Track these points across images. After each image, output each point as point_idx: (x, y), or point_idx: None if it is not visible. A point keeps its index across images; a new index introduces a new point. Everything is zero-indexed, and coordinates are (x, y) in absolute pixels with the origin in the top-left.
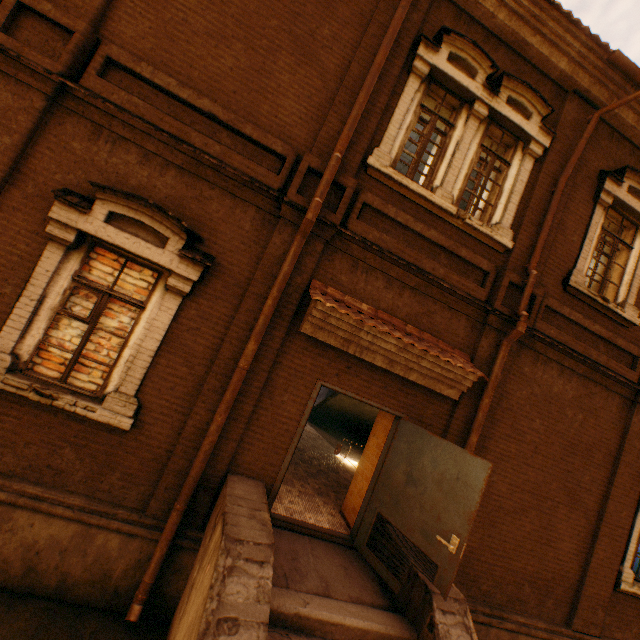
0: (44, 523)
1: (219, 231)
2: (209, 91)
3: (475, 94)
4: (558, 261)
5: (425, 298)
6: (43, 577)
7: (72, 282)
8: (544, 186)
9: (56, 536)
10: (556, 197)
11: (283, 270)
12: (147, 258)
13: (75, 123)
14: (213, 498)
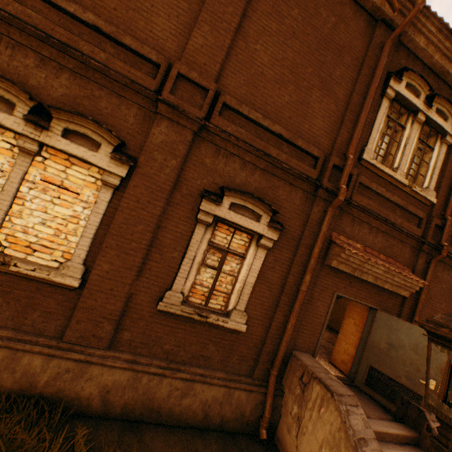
0: (208, 389)
1: (283, 207)
2: (276, 118)
3: (419, 108)
4: None
5: (388, 237)
6: (212, 419)
7: (207, 246)
8: None
9: (215, 396)
10: None
11: (323, 230)
12: (251, 229)
13: (205, 146)
14: (285, 365)
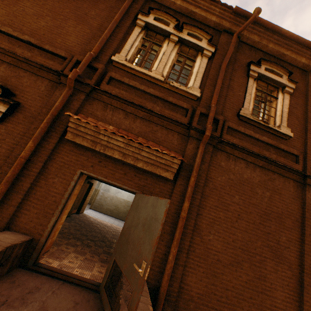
0: None
1: (26, 91)
2: (31, 34)
3: (170, 32)
4: (232, 104)
5: (150, 123)
6: None
7: None
8: (215, 69)
9: None
10: (221, 71)
11: (55, 105)
12: None
13: None
14: None
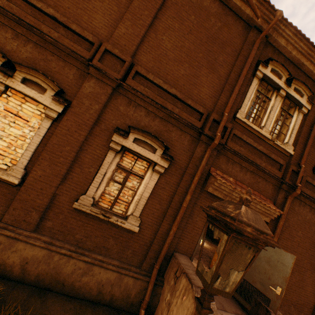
0: (104, 272)
1: (174, 145)
2: (173, 84)
3: (281, 86)
4: (311, 160)
5: (255, 175)
6: (104, 296)
7: (116, 166)
8: (307, 126)
9: (109, 278)
10: (313, 132)
11: (202, 164)
12: (148, 157)
13: (121, 98)
14: (168, 263)
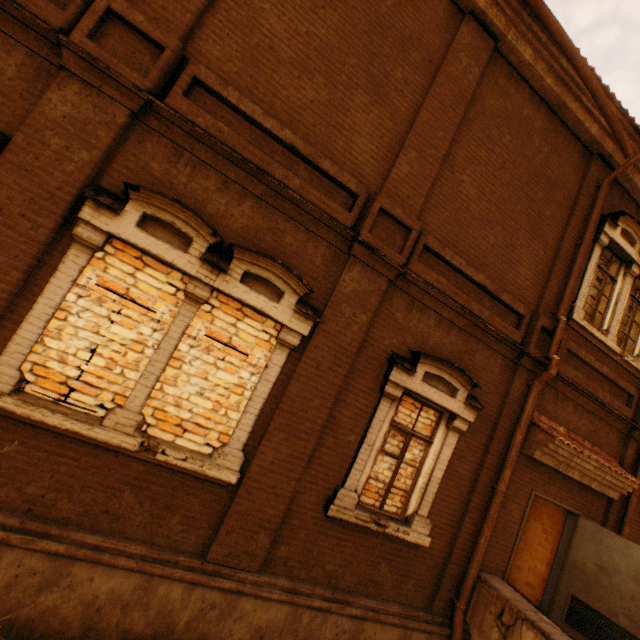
0: (381, 630)
1: (479, 376)
2: (478, 264)
3: (634, 259)
4: None
5: (594, 418)
6: None
7: (389, 426)
8: None
9: None
10: None
11: (527, 411)
12: (445, 407)
13: (398, 297)
14: (471, 594)
